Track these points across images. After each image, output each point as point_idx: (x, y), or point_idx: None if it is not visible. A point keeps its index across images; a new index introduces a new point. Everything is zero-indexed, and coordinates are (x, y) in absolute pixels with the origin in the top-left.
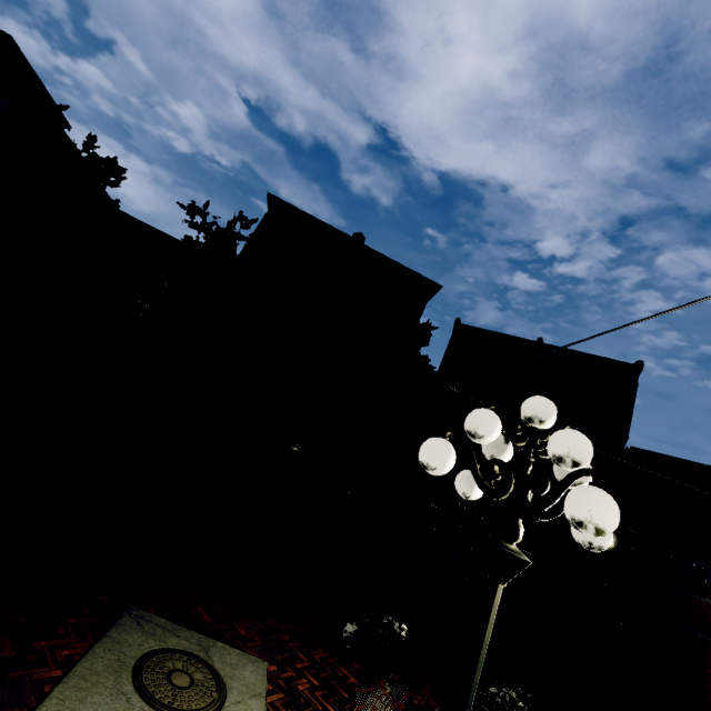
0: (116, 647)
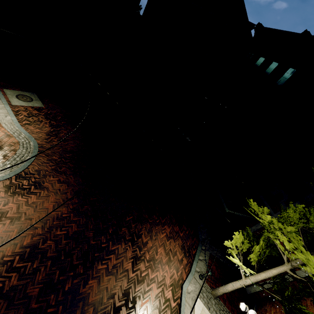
0: (23, 92)
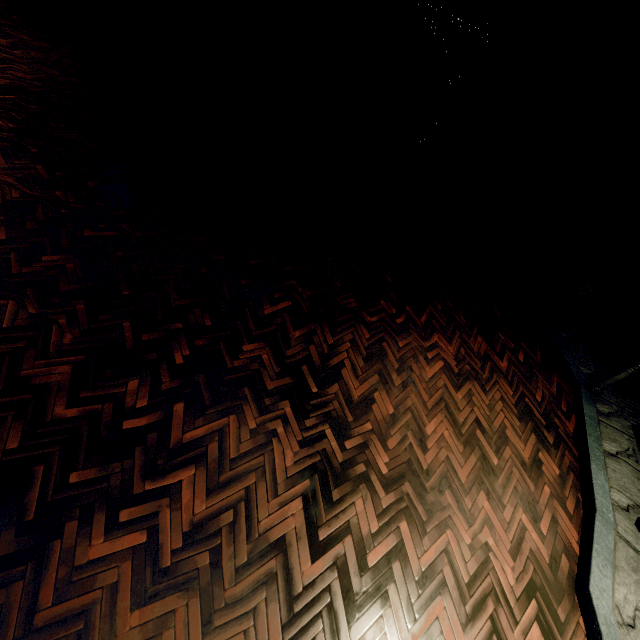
0: None
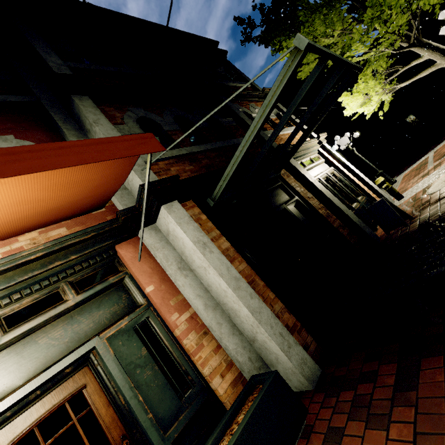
0: None
